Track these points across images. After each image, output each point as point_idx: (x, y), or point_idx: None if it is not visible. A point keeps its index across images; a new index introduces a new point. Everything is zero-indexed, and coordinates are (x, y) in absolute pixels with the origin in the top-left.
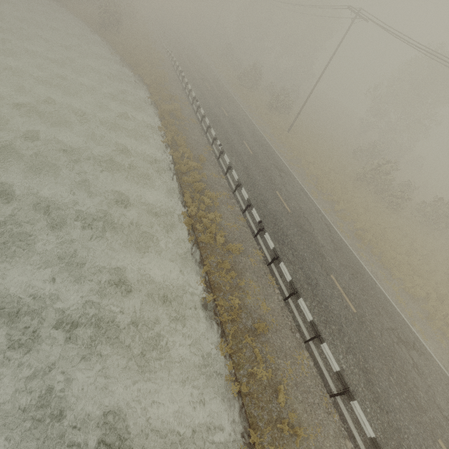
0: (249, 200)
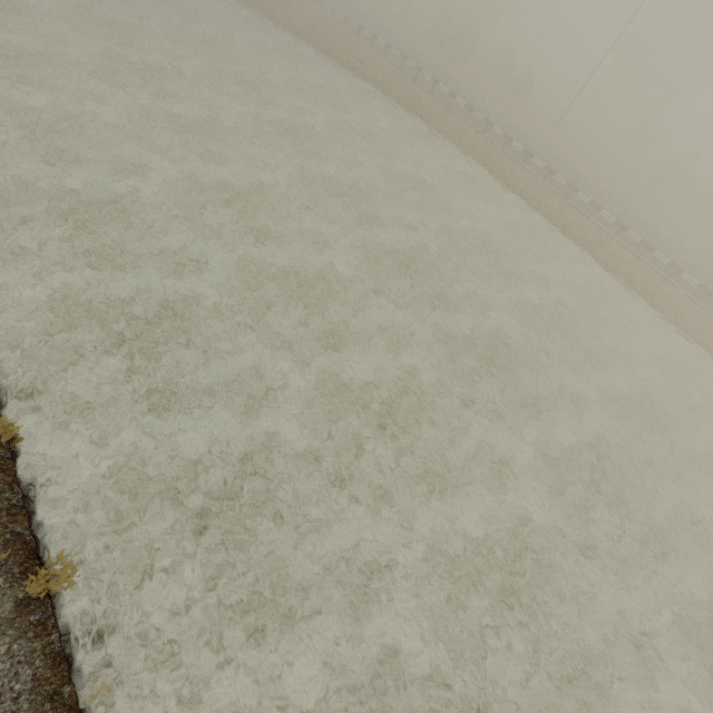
0: (645, 242)
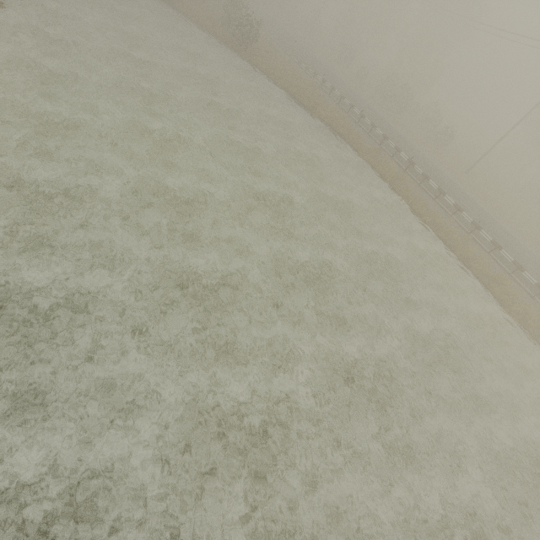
0: (539, 285)
